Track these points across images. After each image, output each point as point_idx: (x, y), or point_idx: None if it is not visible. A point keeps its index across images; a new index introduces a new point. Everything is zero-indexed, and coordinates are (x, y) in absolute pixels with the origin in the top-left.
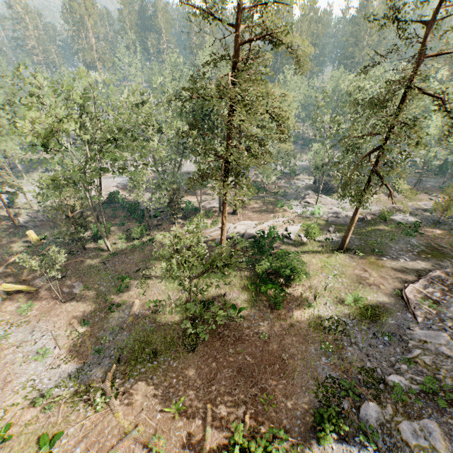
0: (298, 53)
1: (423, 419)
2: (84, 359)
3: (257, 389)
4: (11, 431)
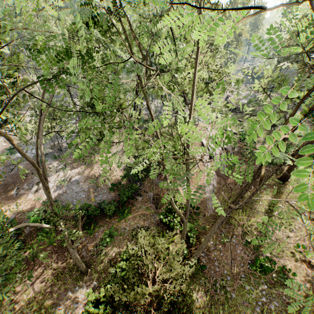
0: None
1: None
2: None
3: None
4: None
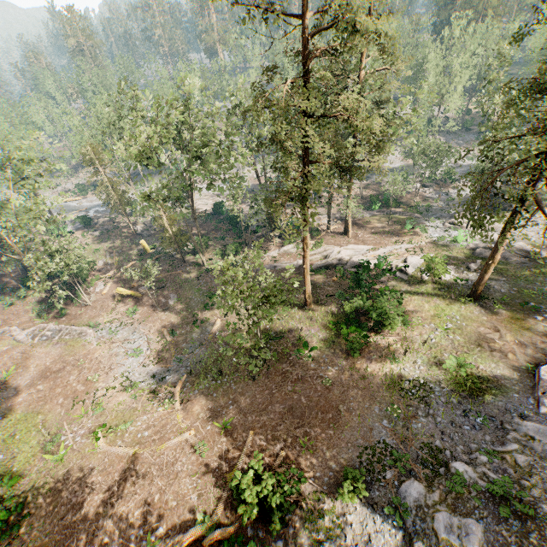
0: (389, 37)
1: (468, 518)
2: (167, 364)
3: (301, 431)
4: (108, 406)
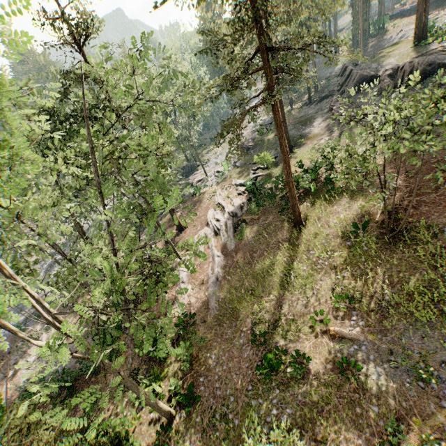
0: None
1: None
2: None
3: None
4: None
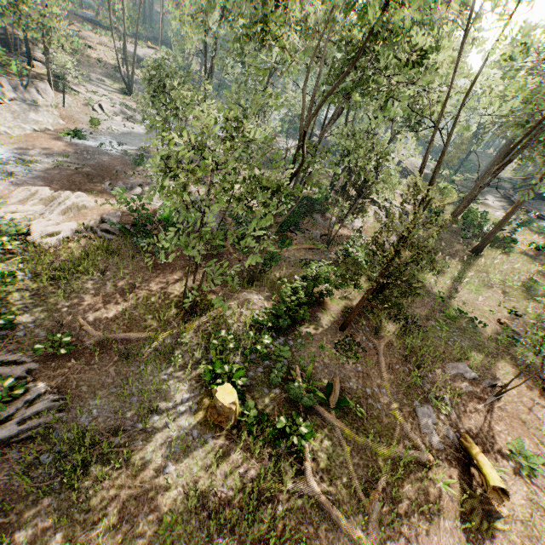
0: None
1: None
2: None
3: None
4: None
